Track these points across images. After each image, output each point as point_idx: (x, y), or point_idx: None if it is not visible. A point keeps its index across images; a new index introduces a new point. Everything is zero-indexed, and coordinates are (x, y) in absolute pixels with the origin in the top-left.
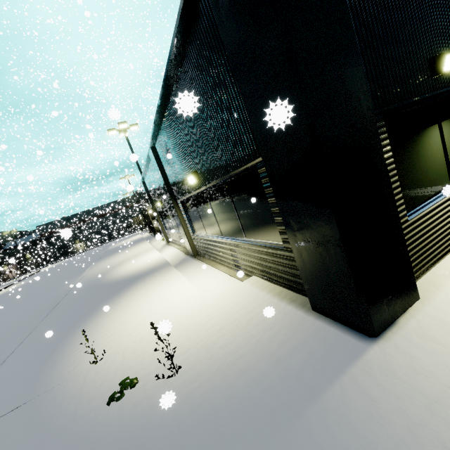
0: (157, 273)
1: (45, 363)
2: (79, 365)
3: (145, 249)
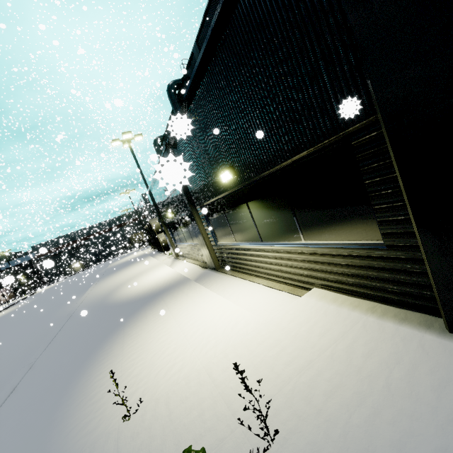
0: (177, 290)
1: (53, 415)
2: (104, 421)
3: (152, 265)
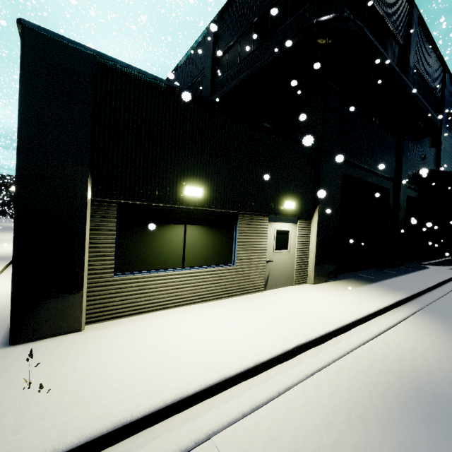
0: None
1: None
2: None
3: None
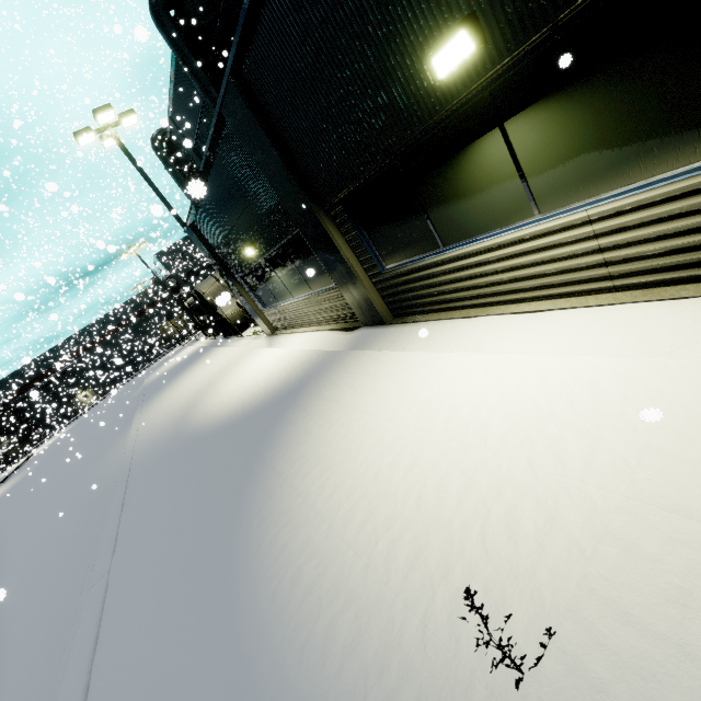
0: (334, 373)
1: (249, 700)
2: None
3: (233, 357)
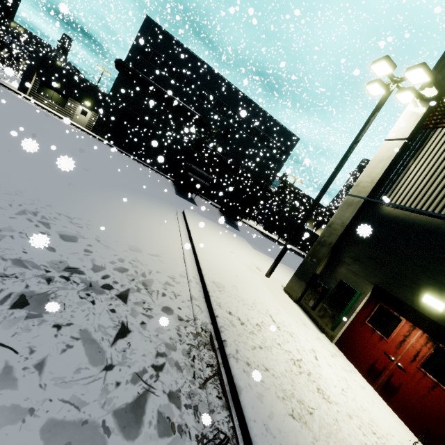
0: None
1: None
2: None
3: None
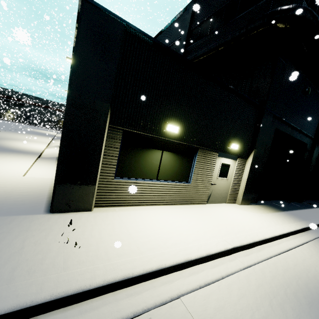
0: (25, 154)
1: None
2: None
3: (42, 141)
